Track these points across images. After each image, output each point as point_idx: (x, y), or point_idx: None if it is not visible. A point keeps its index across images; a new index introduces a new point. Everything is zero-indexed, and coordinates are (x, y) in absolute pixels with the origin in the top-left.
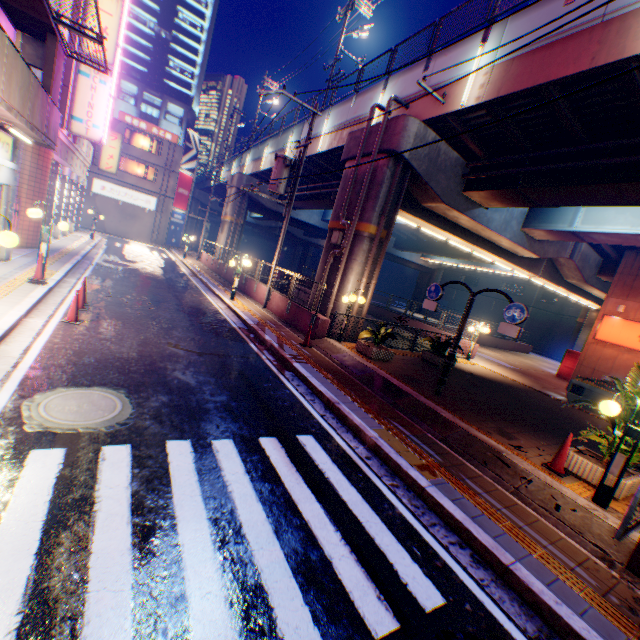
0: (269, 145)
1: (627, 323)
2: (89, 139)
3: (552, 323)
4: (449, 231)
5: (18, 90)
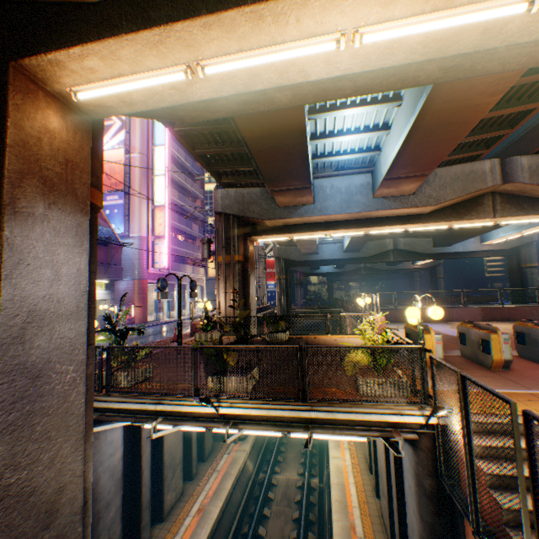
0: None
1: None
2: (161, 268)
3: None
4: (309, 230)
5: None
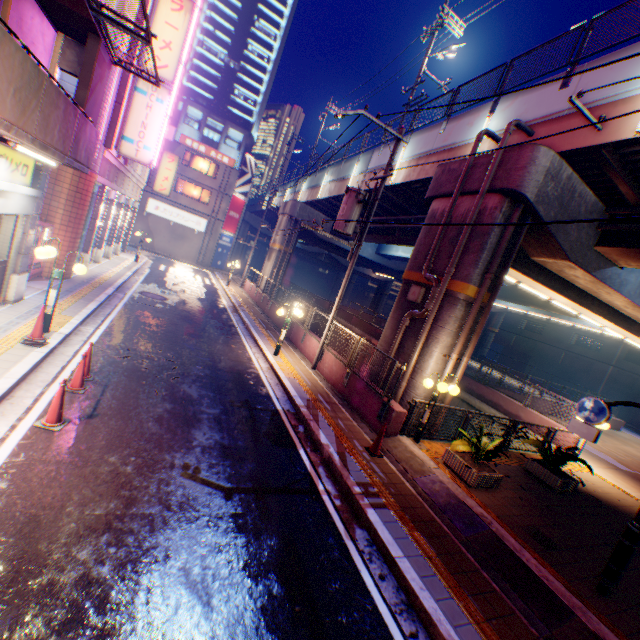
0: (329, 173)
1: None
2: (138, 161)
3: (638, 387)
4: (559, 291)
5: (10, 91)
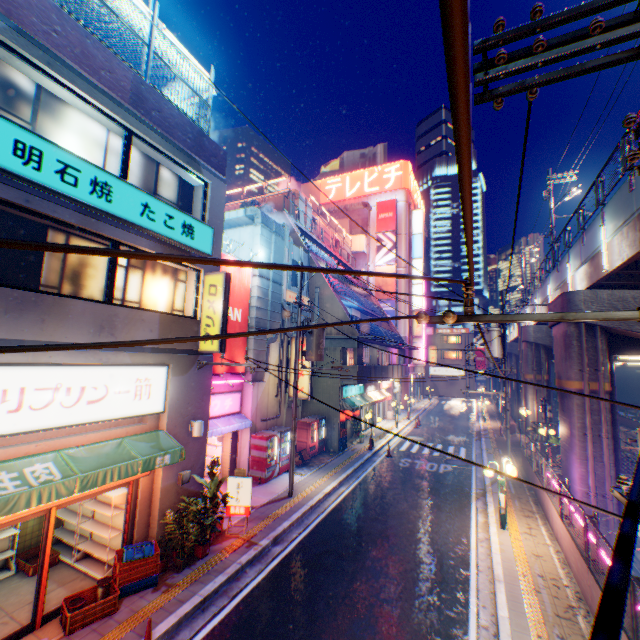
0: (510, 325)
1: None
2: (418, 363)
3: None
4: None
5: (399, 372)
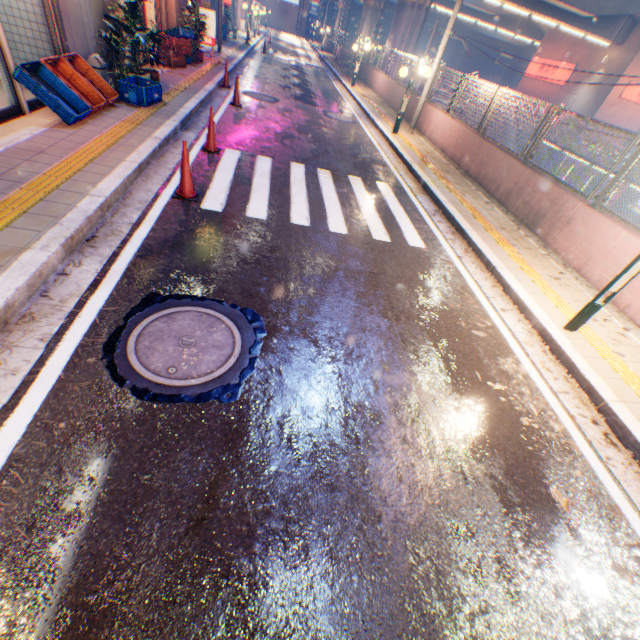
0: None
1: (538, 62)
2: None
3: None
4: None
5: None
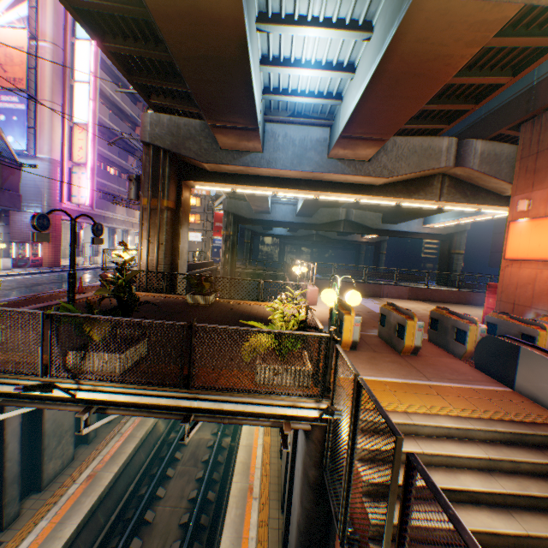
0: None
1: (535, 223)
2: (81, 204)
3: None
4: (255, 184)
5: None
